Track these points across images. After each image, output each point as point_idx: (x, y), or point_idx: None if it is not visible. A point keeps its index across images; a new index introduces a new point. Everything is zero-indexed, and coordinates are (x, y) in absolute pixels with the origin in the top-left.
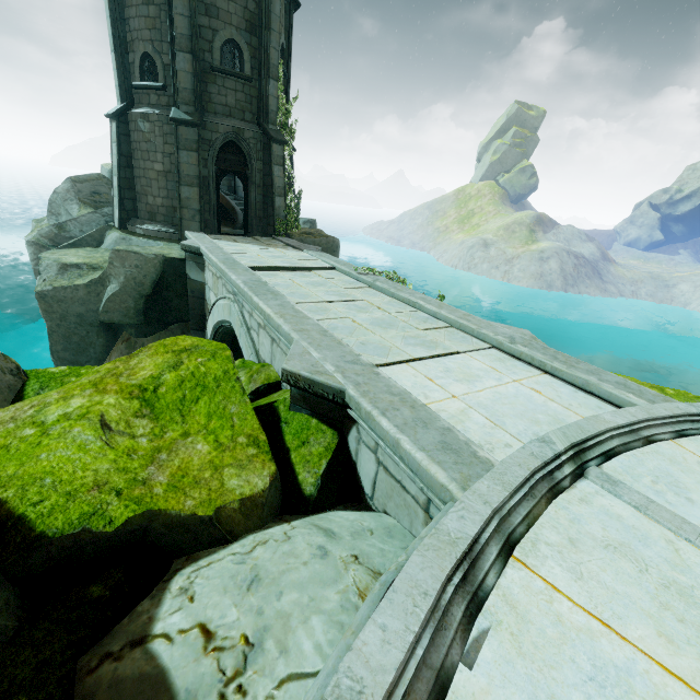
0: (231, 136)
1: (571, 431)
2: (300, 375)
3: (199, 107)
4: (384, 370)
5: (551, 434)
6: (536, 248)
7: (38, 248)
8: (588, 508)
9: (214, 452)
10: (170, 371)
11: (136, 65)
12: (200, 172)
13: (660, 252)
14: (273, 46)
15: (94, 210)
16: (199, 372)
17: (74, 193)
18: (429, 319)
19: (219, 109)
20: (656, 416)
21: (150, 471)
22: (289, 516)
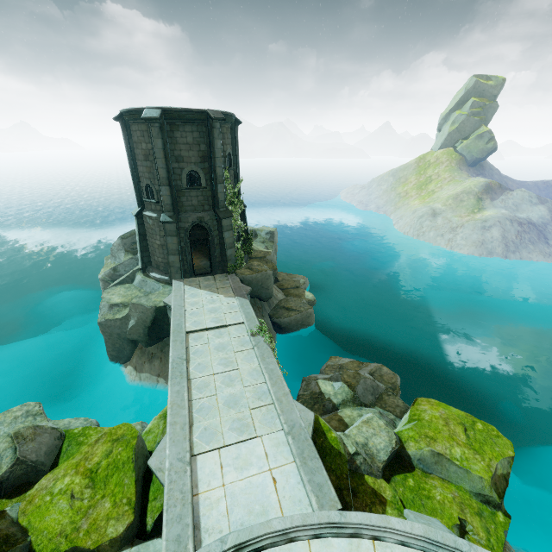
0: (196, 221)
1: (243, 534)
2: (152, 469)
3: (176, 211)
4: (203, 456)
5: (231, 536)
6: (480, 217)
7: (104, 283)
8: None
9: (111, 508)
10: (105, 458)
11: (144, 189)
12: (179, 247)
13: None
14: (218, 166)
15: (132, 255)
16: (117, 458)
17: (122, 245)
18: (264, 395)
19: (188, 209)
20: (306, 524)
21: (83, 521)
22: (137, 540)
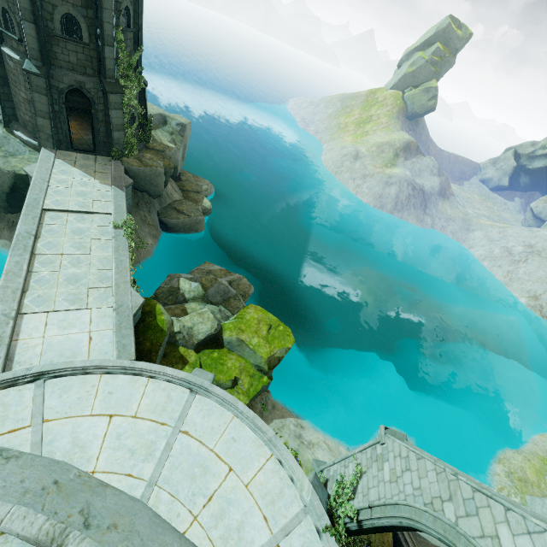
0: (75, 85)
1: (48, 366)
2: None
3: (46, 62)
4: (30, 316)
5: (37, 367)
6: (388, 173)
7: None
8: (18, 392)
9: None
10: None
11: None
12: (50, 110)
13: (501, 195)
14: (107, 21)
15: None
16: None
17: None
18: (106, 279)
19: (64, 64)
20: (102, 365)
21: None
22: None
